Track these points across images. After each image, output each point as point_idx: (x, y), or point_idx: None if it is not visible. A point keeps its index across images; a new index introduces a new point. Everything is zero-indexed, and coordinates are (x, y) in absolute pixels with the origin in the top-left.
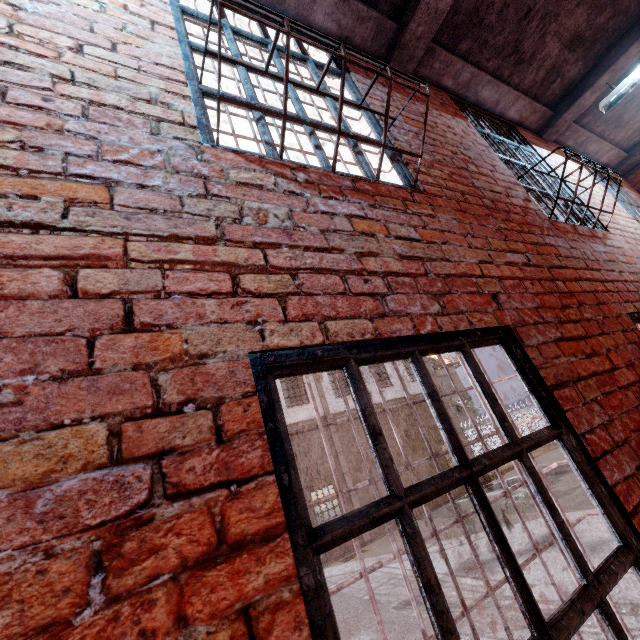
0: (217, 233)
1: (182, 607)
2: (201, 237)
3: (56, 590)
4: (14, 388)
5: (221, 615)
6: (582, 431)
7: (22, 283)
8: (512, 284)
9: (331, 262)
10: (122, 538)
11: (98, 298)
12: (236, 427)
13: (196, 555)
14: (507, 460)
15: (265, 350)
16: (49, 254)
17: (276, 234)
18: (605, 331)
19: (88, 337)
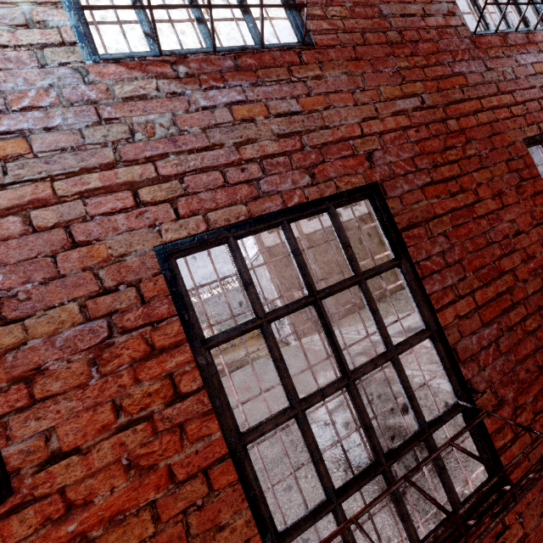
0: (115, 157)
1: (137, 376)
2: (104, 164)
3: (78, 374)
4: (24, 292)
5: (156, 378)
6: (418, 260)
7: (1, 230)
8: (393, 137)
9: (212, 159)
10: (101, 352)
11: (48, 230)
12: (151, 294)
13: (140, 356)
14: (347, 287)
15: (165, 243)
16: (8, 205)
17: (163, 144)
18: (485, 165)
19: (51, 256)
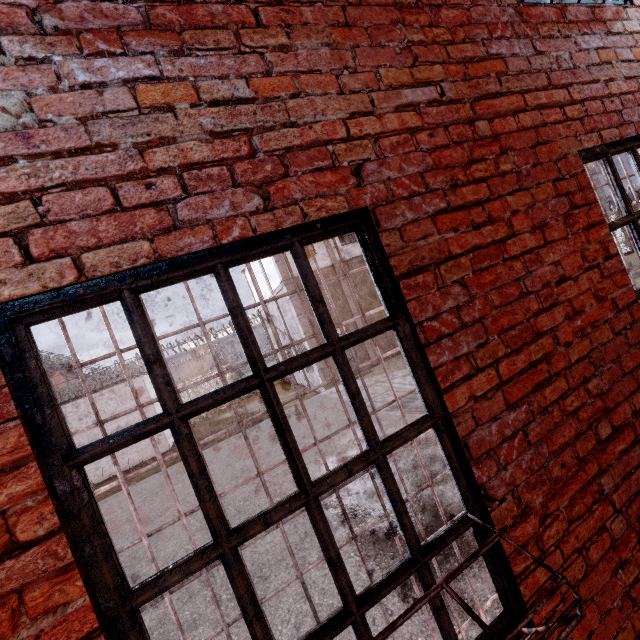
0: None
1: None
2: None
3: None
4: None
5: None
6: (422, 319)
7: None
8: (396, 142)
9: (96, 168)
10: None
11: None
12: None
13: None
14: (314, 361)
15: (2, 302)
16: None
17: (7, 141)
18: (525, 186)
19: None
